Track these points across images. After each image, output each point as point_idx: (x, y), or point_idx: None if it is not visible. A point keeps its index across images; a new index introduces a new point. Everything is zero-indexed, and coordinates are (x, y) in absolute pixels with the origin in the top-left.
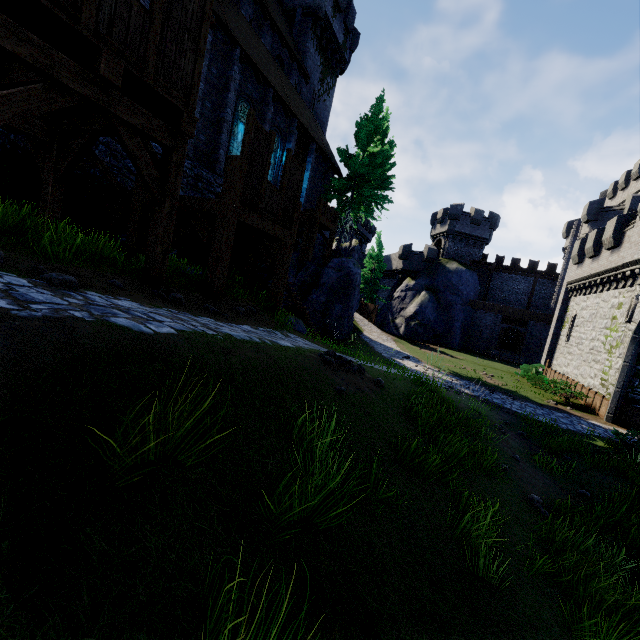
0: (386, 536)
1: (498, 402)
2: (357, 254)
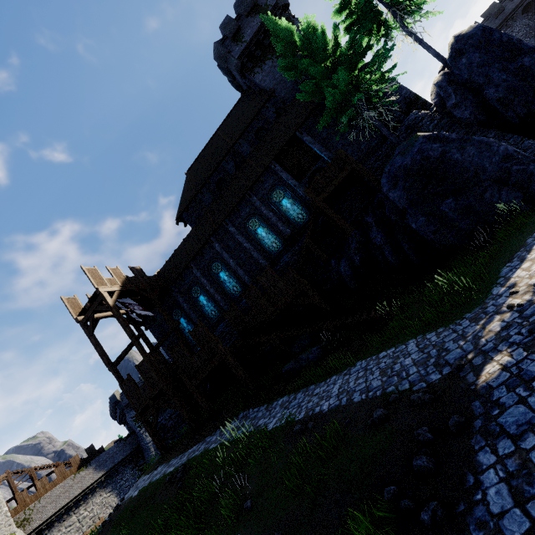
0: None
1: (505, 422)
2: (466, 55)
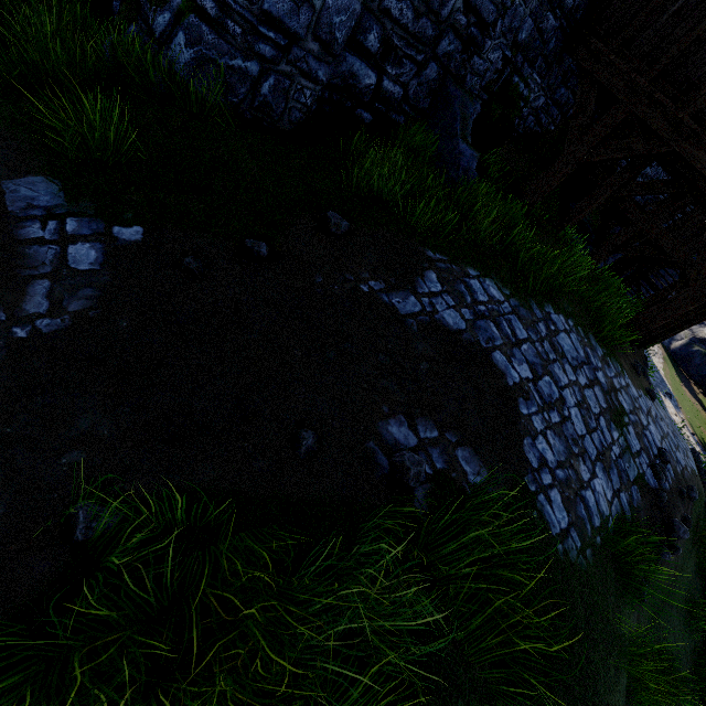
0: (699, 590)
1: None
2: None
